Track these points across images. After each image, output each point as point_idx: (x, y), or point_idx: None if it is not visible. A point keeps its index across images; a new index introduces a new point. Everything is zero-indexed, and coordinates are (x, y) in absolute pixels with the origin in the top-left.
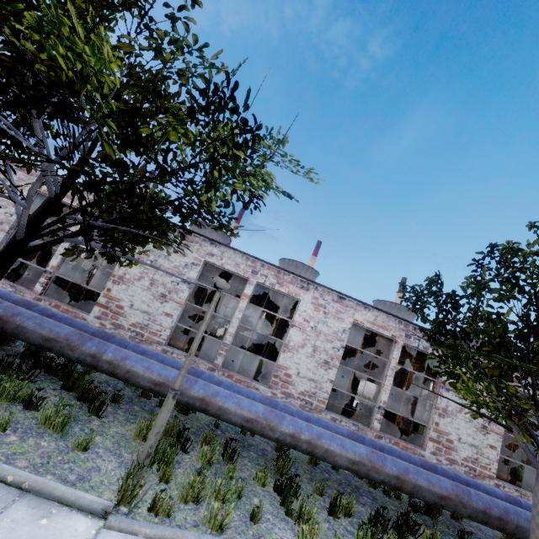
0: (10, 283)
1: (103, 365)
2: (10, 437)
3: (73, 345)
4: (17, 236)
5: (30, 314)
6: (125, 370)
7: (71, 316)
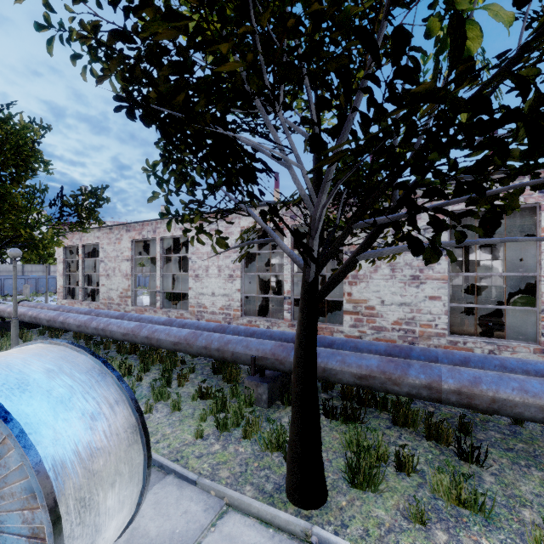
0: (264, 318)
1: (448, 397)
2: (436, 534)
3: (395, 378)
4: (308, 278)
5: (325, 352)
6: (488, 400)
7: (326, 332)
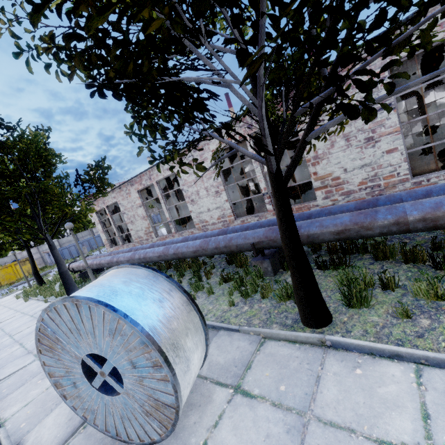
0: (252, 216)
1: (415, 226)
2: (421, 321)
3: (366, 225)
4: (272, 170)
5: (305, 223)
6: None
7: (305, 210)
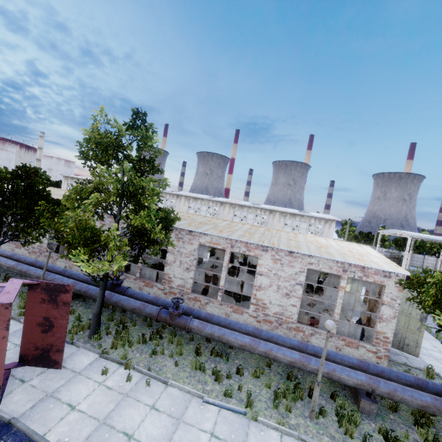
0: None
1: None
2: None
3: None
4: None
5: None
6: None
7: None
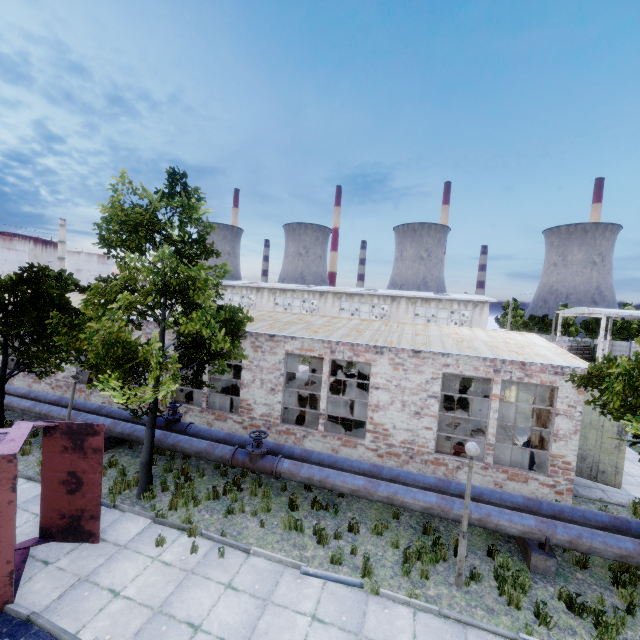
0: None
1: None
2: None
3: None
4: None
5: None
6: None
7: None
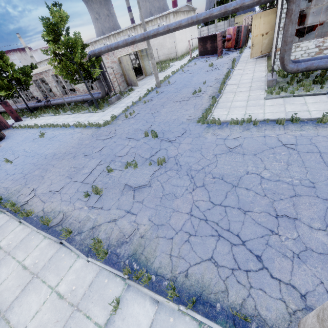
0: None
1: None
2: None
3: None
4: None
5: None
6: None
7: None
